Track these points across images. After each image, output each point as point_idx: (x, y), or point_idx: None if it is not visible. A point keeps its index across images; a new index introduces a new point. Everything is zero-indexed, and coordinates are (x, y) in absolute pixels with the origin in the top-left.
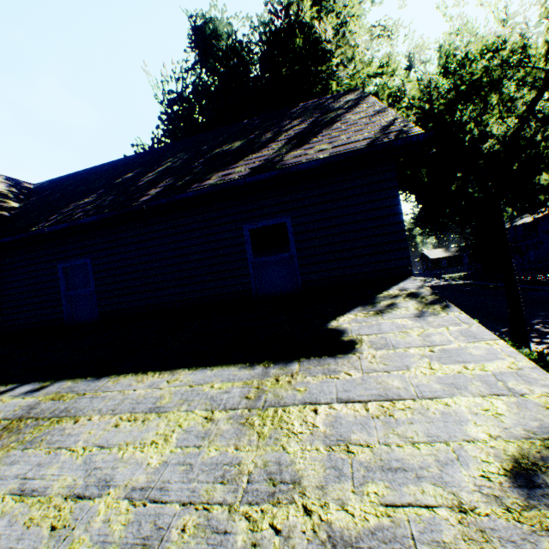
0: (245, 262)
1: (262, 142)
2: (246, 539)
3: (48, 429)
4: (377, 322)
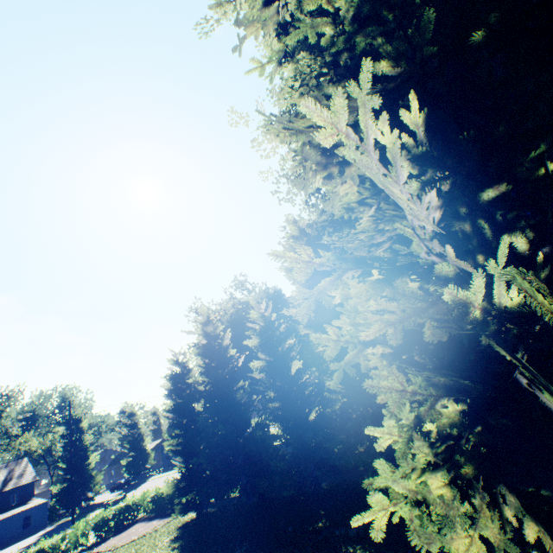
0: (10, 500)
1: (11, 477)
2: (32, 505)
3: (11, 512)
4: (33, 500)
